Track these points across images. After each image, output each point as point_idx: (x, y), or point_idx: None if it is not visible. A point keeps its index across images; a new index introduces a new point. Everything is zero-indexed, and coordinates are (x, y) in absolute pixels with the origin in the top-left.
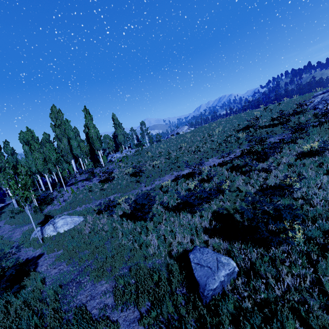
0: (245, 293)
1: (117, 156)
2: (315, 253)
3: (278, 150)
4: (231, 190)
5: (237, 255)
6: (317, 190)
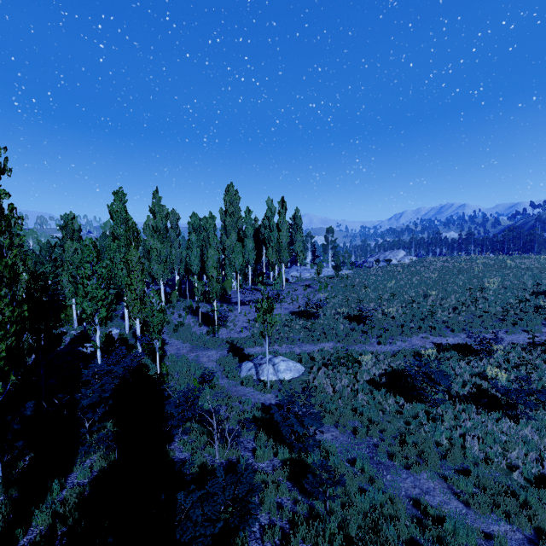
0: None
1: (295, 274)
2: None
3: None
4: None
5: None
6: None
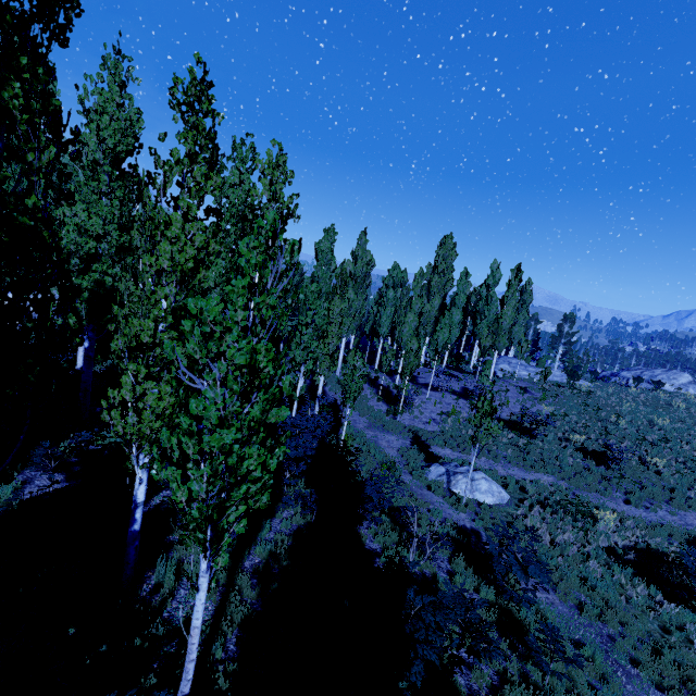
0: None
1: (506, 368)
2: None
3: None
4: None
5: None
6: None
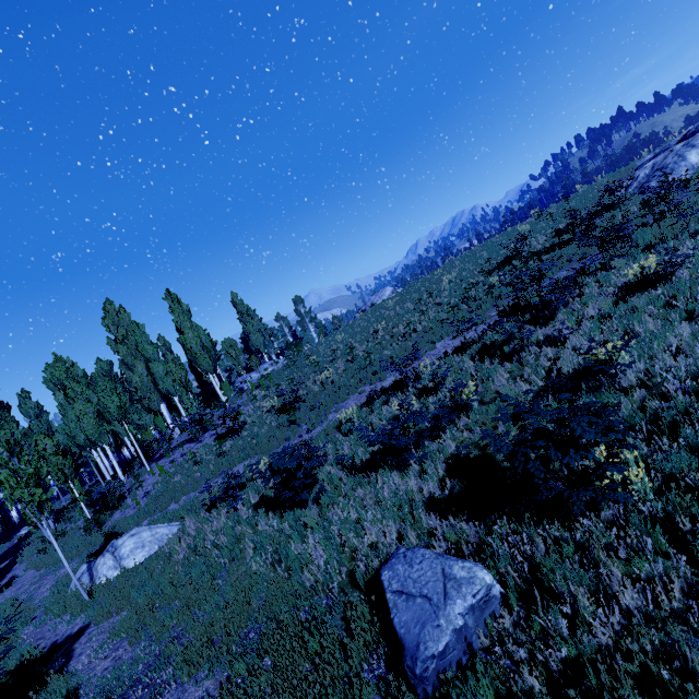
0: (521, 651)
1: (253, 377)
2: (691, 512)
3: (573, 292)
4: (485, 401)
5: (501, 553)
6: (671, 361)
